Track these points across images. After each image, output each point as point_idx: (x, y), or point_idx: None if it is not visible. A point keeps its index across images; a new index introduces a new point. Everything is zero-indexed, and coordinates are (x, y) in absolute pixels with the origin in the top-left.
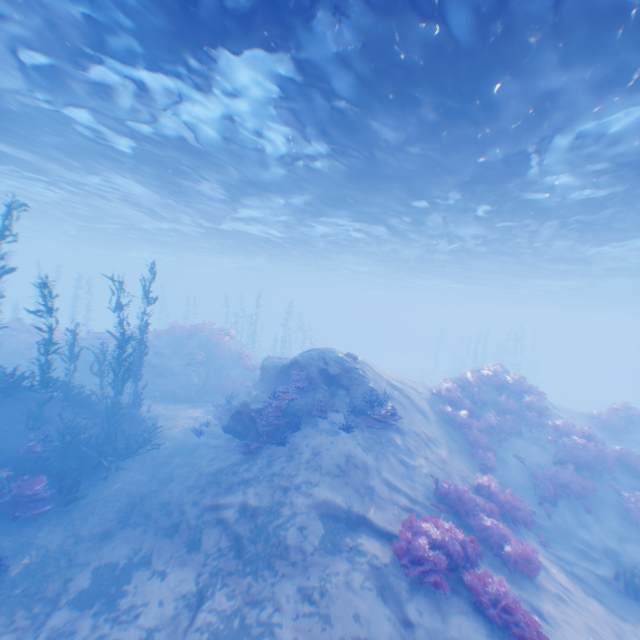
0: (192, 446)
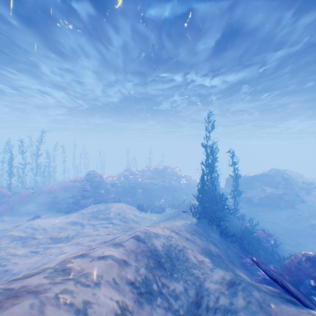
0: (251, 213)
